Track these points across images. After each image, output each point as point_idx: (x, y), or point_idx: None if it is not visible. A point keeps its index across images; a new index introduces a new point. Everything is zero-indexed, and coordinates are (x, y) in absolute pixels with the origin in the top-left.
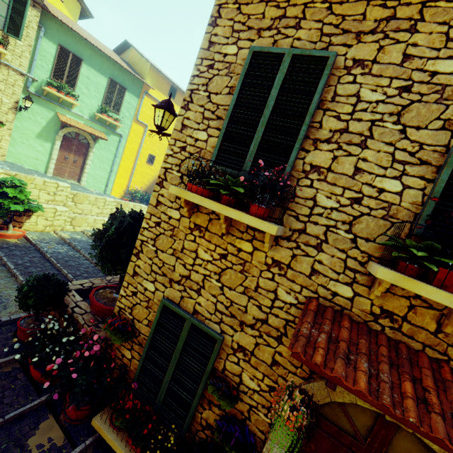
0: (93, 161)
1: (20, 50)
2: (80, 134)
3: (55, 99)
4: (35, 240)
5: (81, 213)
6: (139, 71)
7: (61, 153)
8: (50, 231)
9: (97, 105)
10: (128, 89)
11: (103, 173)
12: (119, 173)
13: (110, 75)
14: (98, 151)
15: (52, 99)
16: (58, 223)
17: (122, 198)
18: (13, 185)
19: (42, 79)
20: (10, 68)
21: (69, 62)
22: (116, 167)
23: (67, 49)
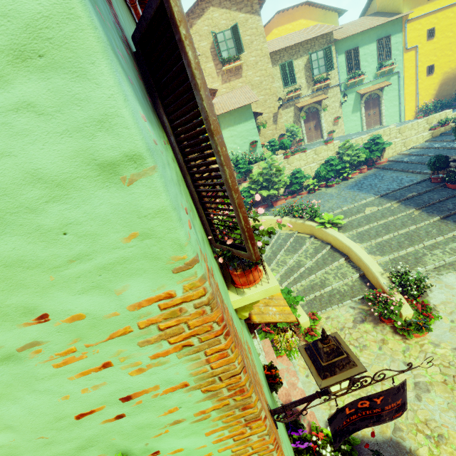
0: (384, 105)
1: (333, 74)
2: (371, 94)
3: (353, 85)
4: (394, 160)
5: (405, 138)
6: (392, 10)
7: (365, 113)
8: (395, 155)
9: (375, 67)
10: (391, 34)
11: (394, 108)
12: (405, 101)
13: (376, 38)
14: (386, 96)
15: (351, 86)
16: (397, 149)
17: (414, 118)
18: (376, 138)
19: (344, 80)
20: (333, 87)
21: (352, 56)
22: (402, 98)
23: (349, 50)
